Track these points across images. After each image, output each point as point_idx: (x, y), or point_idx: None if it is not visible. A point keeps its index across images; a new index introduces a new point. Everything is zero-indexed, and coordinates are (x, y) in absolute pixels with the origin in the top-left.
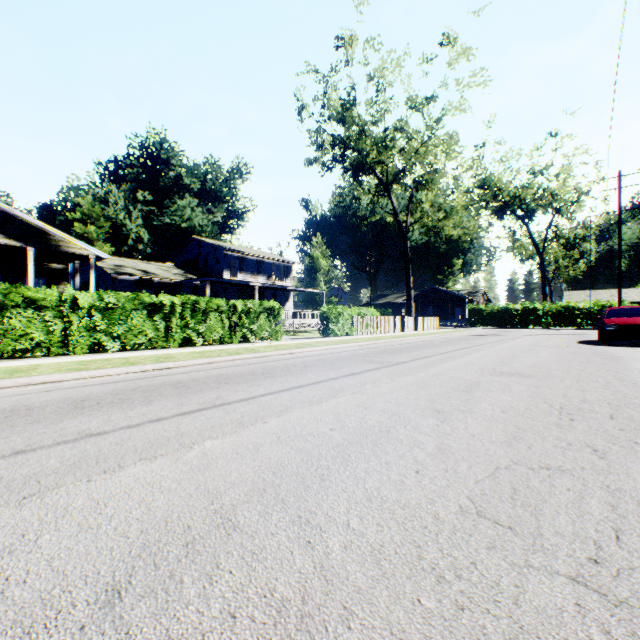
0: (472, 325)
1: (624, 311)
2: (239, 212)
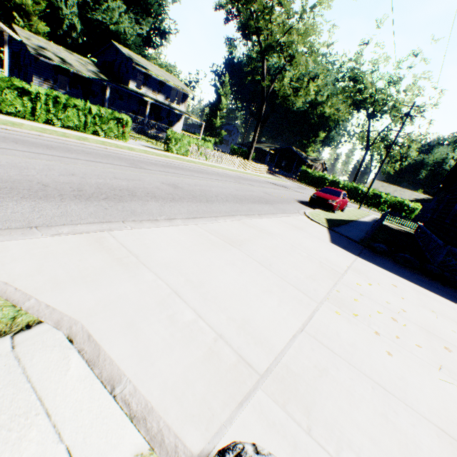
0: (299, 181)
1: (330, 191)
2: (163, 31)
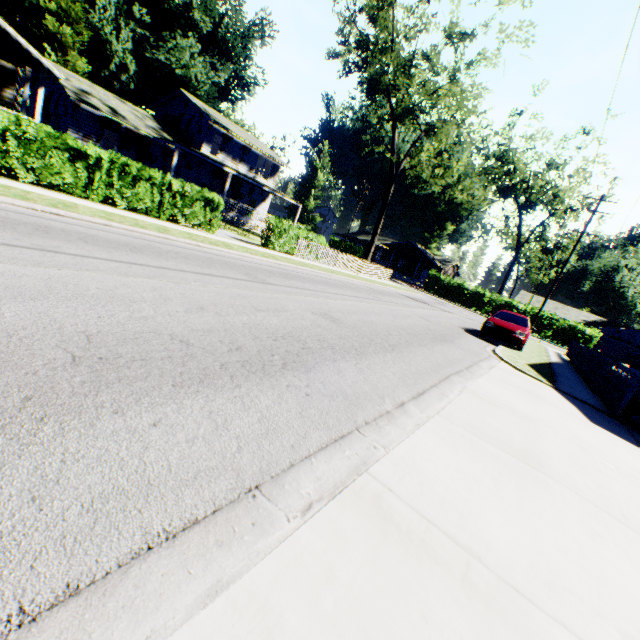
0: (426, 290)
1: (510, 316)
2: (247, 81)
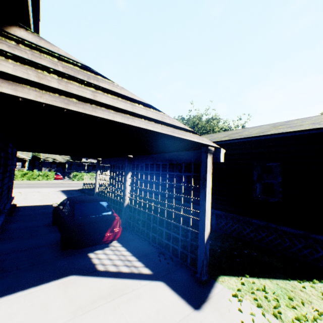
0: None
1: None
2: None
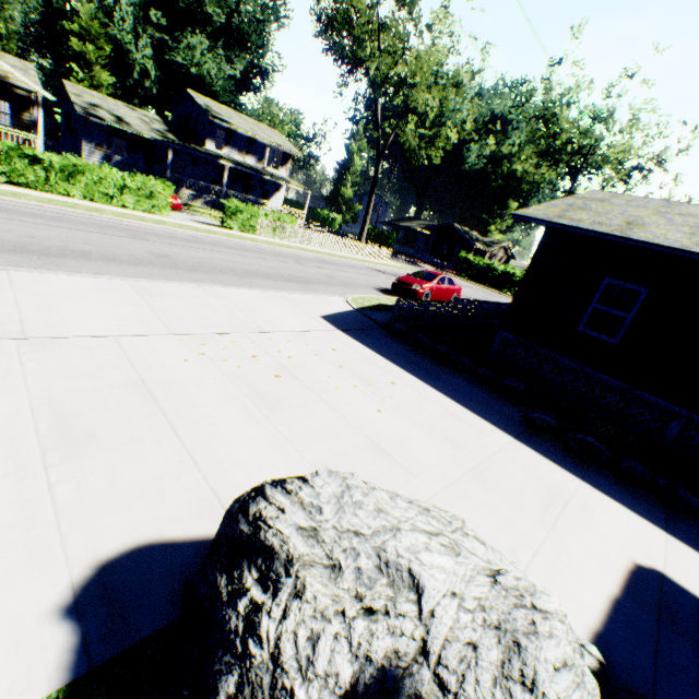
0: (456, 273)
1: (423, 274)
2: (265, 69)
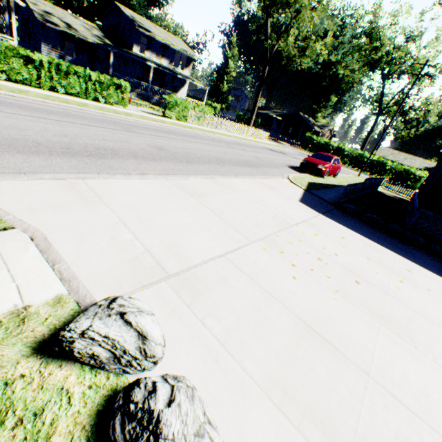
0: (303, 148)
1: (321, 156)
2: None
